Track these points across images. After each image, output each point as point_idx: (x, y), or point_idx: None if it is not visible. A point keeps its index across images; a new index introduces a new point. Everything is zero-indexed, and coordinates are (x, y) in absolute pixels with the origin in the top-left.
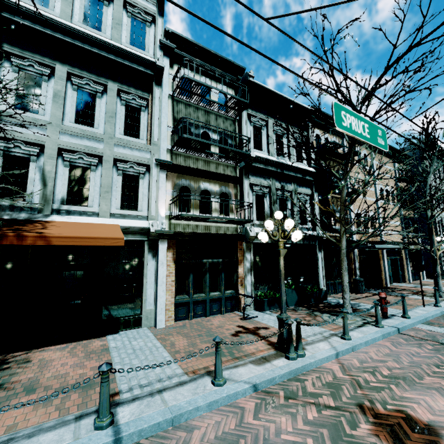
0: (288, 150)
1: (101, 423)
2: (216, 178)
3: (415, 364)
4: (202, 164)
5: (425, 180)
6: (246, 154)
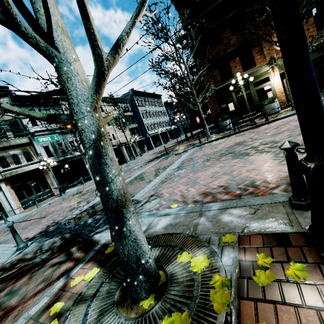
0: None
1: (7, 222)
2: (17, 147)
3: None
4: (6, 143)
5: (135, 110)
6: (28, 133)
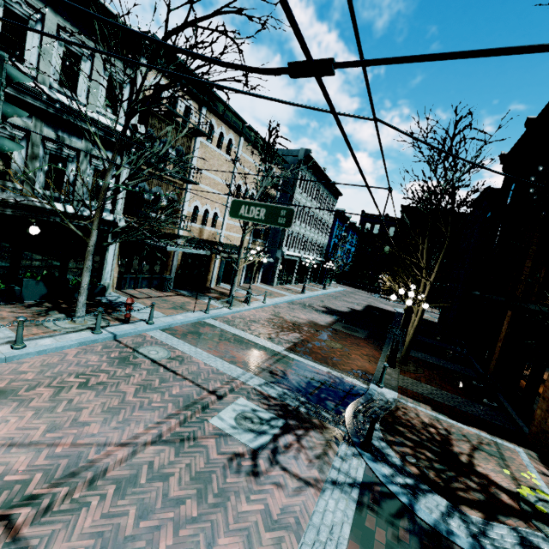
0: (89, 85)
1: None
2: None
3: (58, 374)
4: None
5: (288, 192)
6: None
